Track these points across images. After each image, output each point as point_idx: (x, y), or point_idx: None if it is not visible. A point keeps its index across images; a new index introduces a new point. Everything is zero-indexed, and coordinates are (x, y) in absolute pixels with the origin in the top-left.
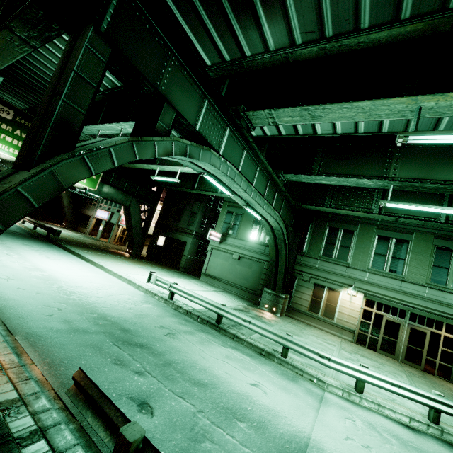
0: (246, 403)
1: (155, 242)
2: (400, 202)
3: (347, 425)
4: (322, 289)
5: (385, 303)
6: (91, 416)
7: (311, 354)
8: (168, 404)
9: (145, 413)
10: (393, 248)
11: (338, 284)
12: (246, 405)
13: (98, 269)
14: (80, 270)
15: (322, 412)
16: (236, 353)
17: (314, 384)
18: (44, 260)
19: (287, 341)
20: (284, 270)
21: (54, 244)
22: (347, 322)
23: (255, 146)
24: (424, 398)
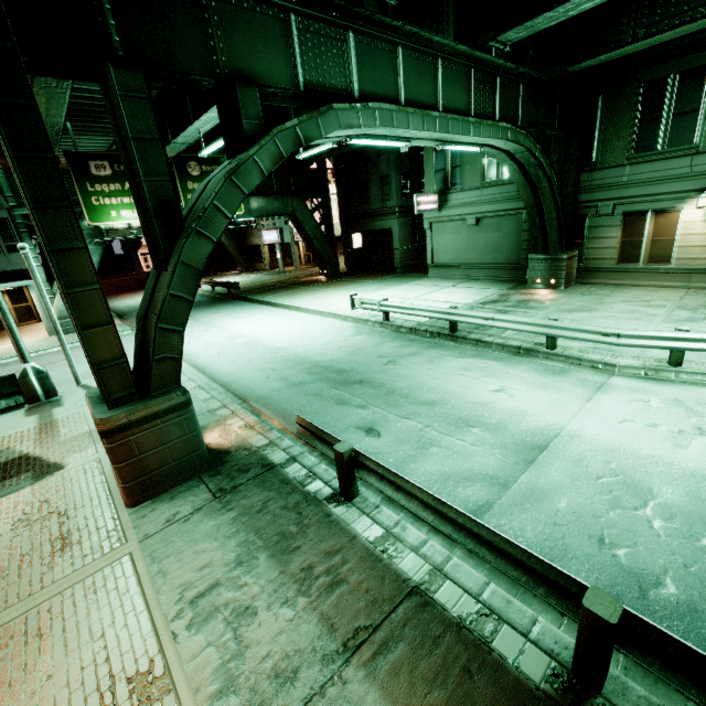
0: (484, 411)
1: (350, 246)
2: None
3: (631, 408)
4: (641, 219)
5: None
6: (319, 444)
7: (589, 337)
8: (394, 426)
9: (372, 436)
10: None
11: (675, 196)
12: (483, 412)
13: (294, 313)
14: (277, 322)
15: (595, 401)
16: (477, 362)
17: (598, 371)
18: (239, 323)
19: (551, 328)
20: (555, 214)
21: (240, 300)
22: (700, 259)
23: (412, 28)
24: None
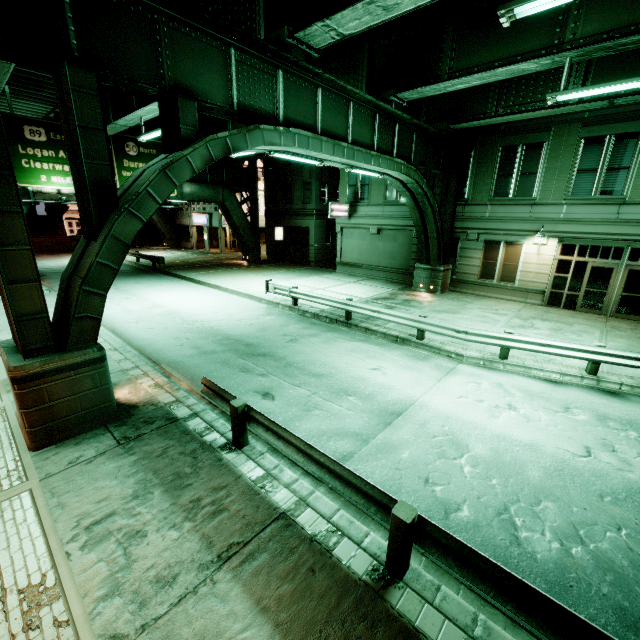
0: (361, 384)
1: (272, 238)
2: (578, 89)
3: (467, 388)
4: (497, 247)
5: (591, 244)
6: (220, 401)
7: (446, 332)
8: (287, 392)
9: (268, 399)
10: (610, 154)
11: (519, 233)
12: (360, 385)
13: (214, 291)
14: (197, 297)
15: (444, 381)
16: (363, 345)
17: (451, 360)
18: (160, 295)
19: (421, 323)
20: (436, 234)
21: (164, 274)
22: (534, 282)
23: (330, 76)
24: (580, 352)
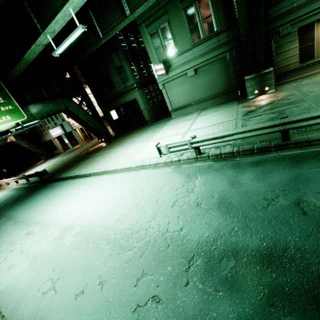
0: None
1: (111, 119)
2: None
3: None
4: (310, 29)
5: None
6: None
7: None
8: None
9: None
10: None
11: None
12: None
13: (105, 177)
14: (96, 193)
15: None
16: None
17: None
18: (60, 209)
19: None
20: (264, 39)
21: (52, 181)
22: None
23: None
24: None
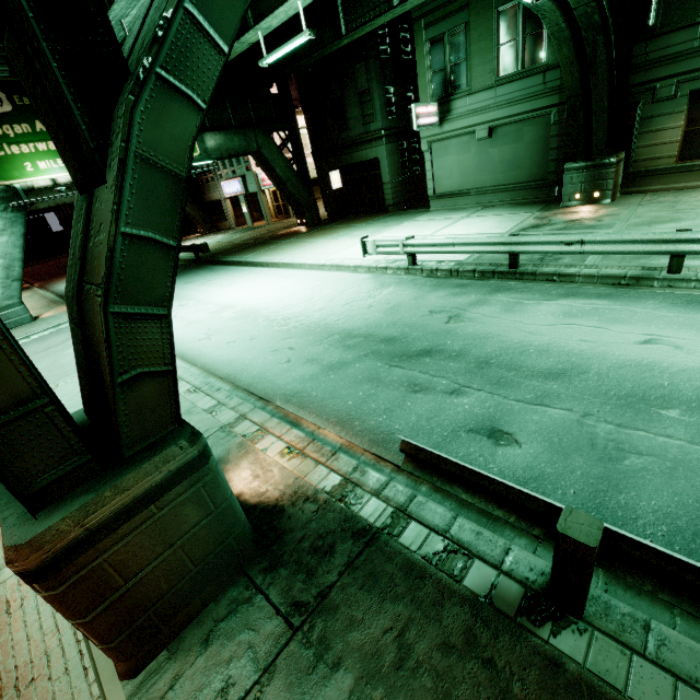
0: (655, 377)
1: (328, 187)
2: None
3: None
4: None
5: None
6: (464, 492)
7: None
8: (530, 421)
9: (506, 445)
10: None
11: None
12: (656, 380)
13: (286, 271)
14: (269, 284)
15: None
16: (576, 303)
17: None
18: (221, 292)
19: (681, 244)
20: (607, 102)
21: (213, 264)
22: None
23: None
24: None
